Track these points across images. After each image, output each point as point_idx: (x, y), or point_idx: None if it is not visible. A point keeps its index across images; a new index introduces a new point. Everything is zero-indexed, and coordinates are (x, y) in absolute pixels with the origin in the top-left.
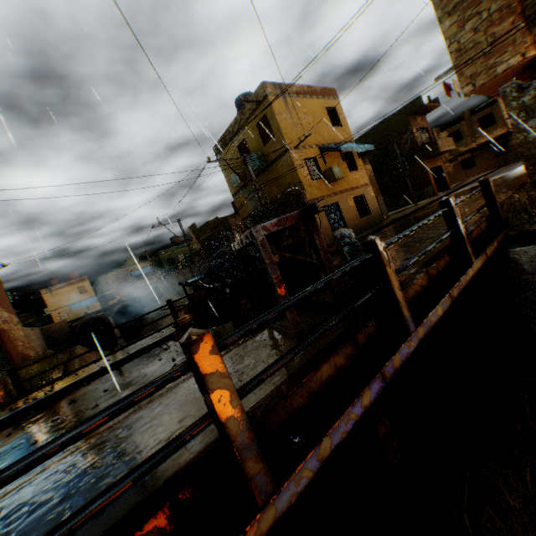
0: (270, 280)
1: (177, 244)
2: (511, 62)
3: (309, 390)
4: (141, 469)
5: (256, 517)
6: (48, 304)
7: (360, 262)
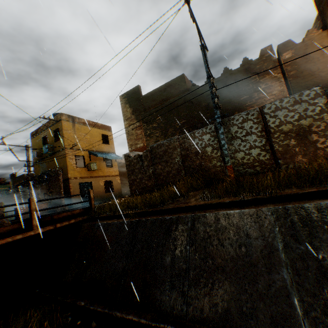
0: None
1: (1, 183)
2: (141, 144)
3: None
4: None
5: None
6: None
7: None
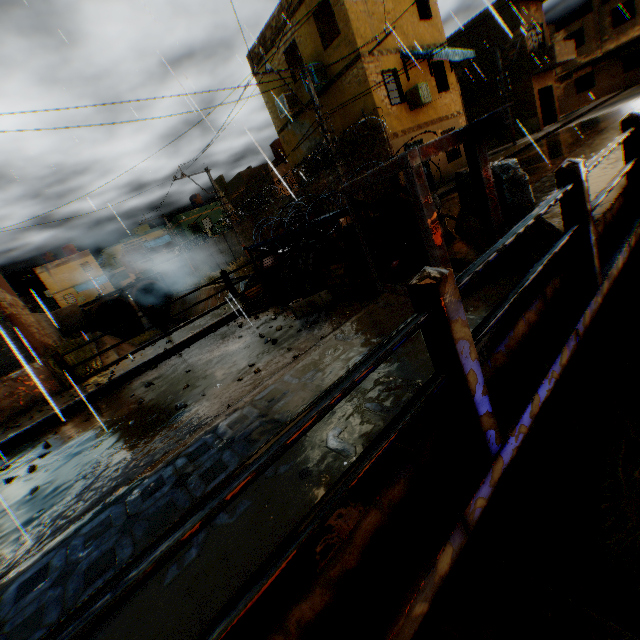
0: (423, 227)
1: (199, 205)
2: None
3: (508, 348)
4: (402, 423)
5: (490, 470)
6: (48, 286)
7: (561, 195)
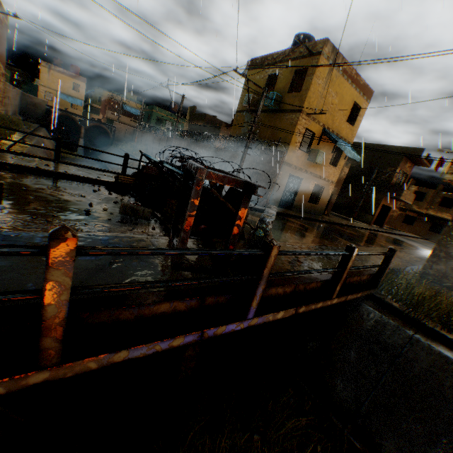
0: (185, 214)
1: (173, 111)
2: None
3: (141, 313)
4: None
5: (29, 374)
6: (42, 77)
7: (249, 254)
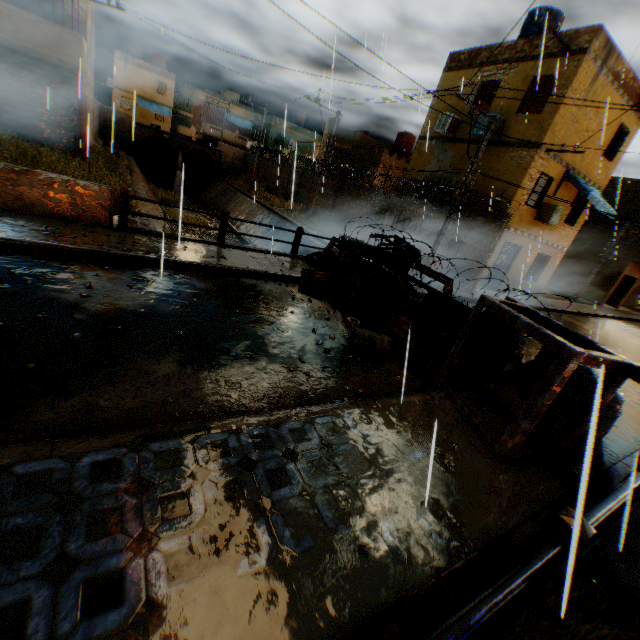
0: (533, 401)
1: (298, 123)
2: None
3: None
4: (493, 609)
5: None
6: (116, 76)
7: None
